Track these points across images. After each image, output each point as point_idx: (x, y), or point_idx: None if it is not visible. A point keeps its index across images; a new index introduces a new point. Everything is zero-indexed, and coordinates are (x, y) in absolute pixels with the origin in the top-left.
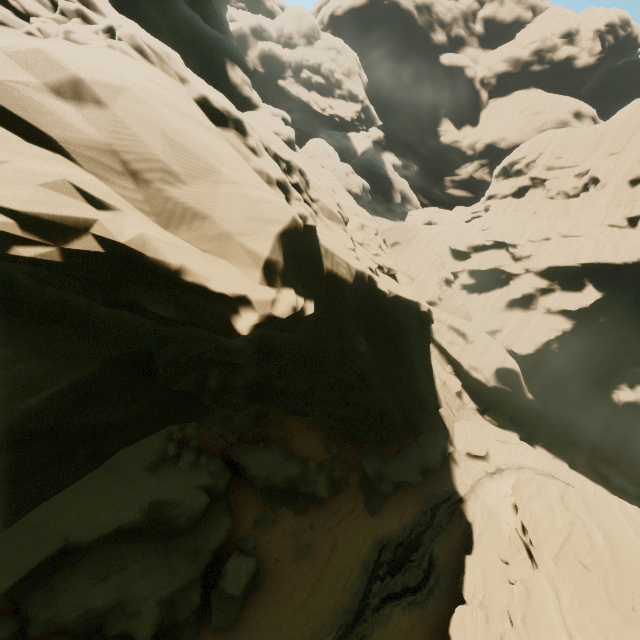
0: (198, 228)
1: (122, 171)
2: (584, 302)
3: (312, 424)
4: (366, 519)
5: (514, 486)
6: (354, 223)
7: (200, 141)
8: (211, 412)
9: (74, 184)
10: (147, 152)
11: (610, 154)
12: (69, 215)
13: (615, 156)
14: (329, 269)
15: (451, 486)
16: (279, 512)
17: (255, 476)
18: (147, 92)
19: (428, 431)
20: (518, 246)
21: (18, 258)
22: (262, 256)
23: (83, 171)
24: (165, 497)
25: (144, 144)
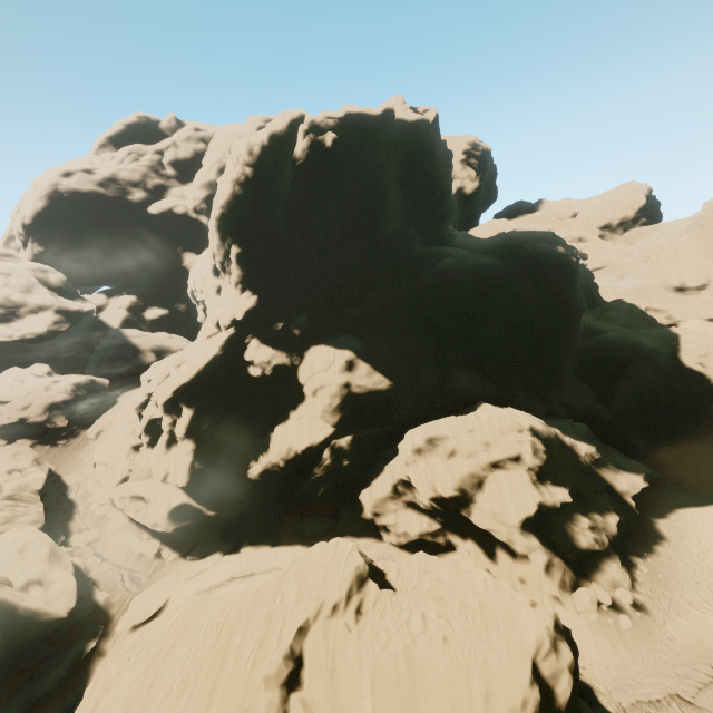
0: None
1: None
2: (183, 424)
3: None
4: None
5: None
6: None
7: None
8: None
9: None
10: None
11: None
12: None
13: None
14: None
15: (81, 691)
16: None
17: None
18: None
19: (61, 648)
20: (152, 394)
21: None
22: None
23: None
24: None
25: None
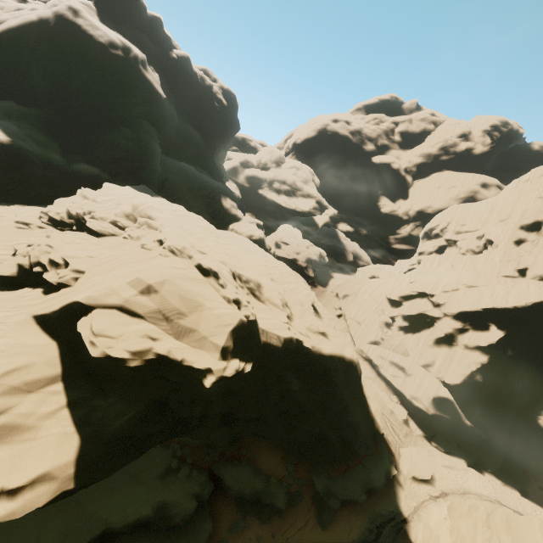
0: (191, 336)
1: (162, 318)
2: (491, 339)
3: (274, 446)
4: (318, 532)
5: (448, 507)
6: (293, 300)
7: (195, 292)
8: (197, 431)
9: (147, 332)
10: (172, 307)
11: (500, 220)
12: (145, 346)
13: (504, 222)
14: (265, 341)
15: (395, 507)
16: (248, 520)
17: (230, 487)
18: (174, 276)
19: (373, 454)
20: (435, 296)
21: (130, 366)
22: (220, 345)
23: (149, 323)
24: (168, 499)
25: (171, 304)
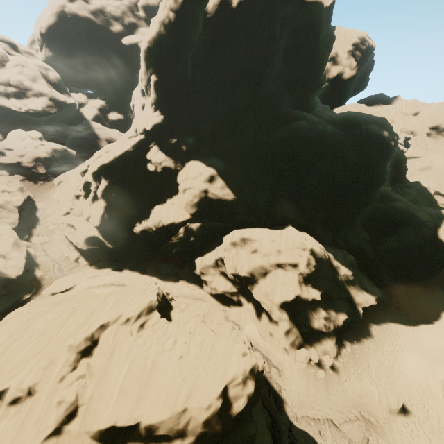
0: None
1: None
2: (100, 189)
3: None
4: None
5: None
6: None
7: None
8: None
9: None
10: None
11: None
12: None
13: None
14: None
15: None
16: None
17: None
18: None
19: (10, 293)
20: (89, 166)
21: None
22: None
23: None
24: None
25: None
